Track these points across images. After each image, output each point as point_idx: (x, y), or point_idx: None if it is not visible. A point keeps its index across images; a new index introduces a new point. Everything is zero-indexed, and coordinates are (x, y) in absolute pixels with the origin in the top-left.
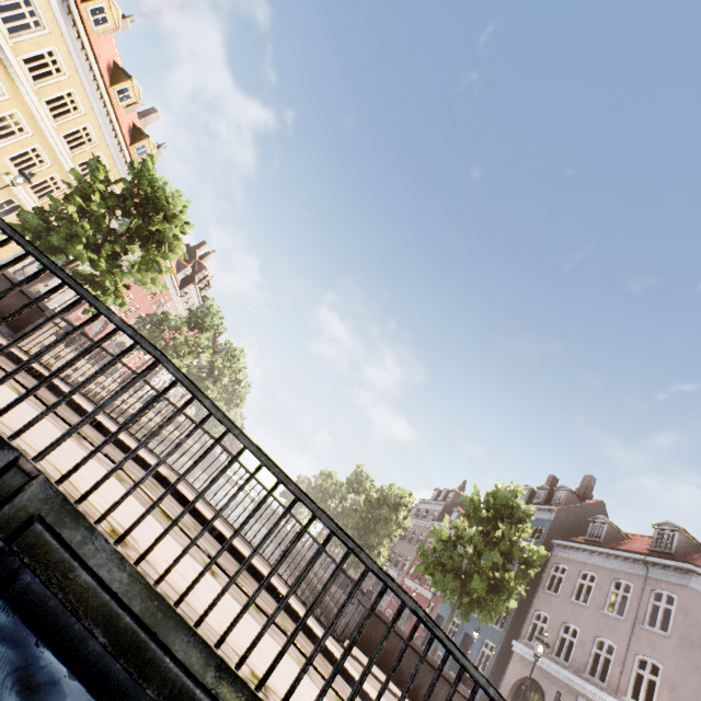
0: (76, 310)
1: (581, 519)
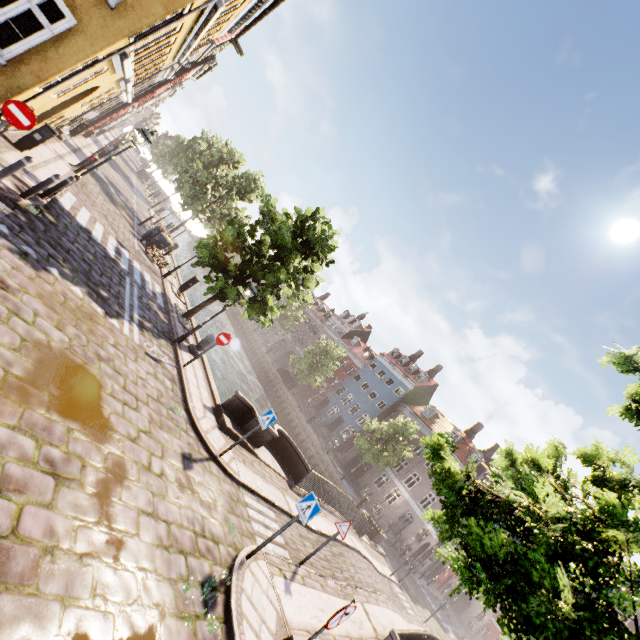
0: (103, 119)
1: (423, 391)
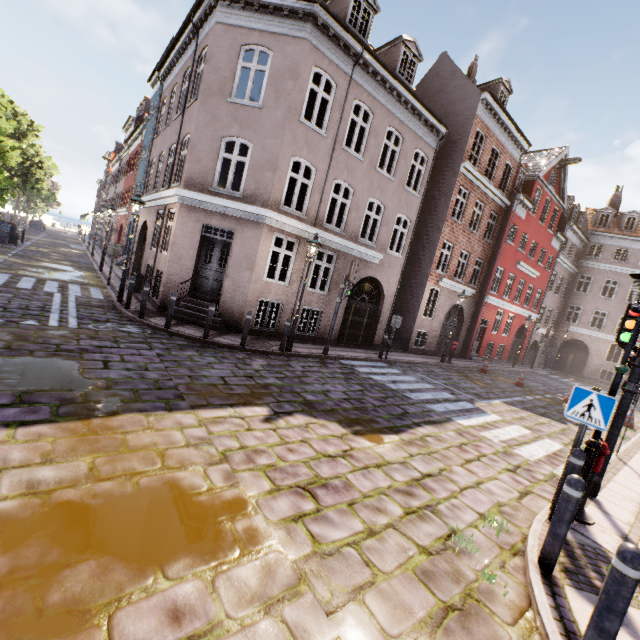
0: None
1: None
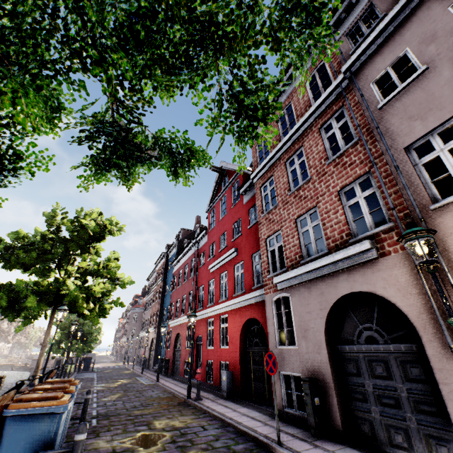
0: None
1: None
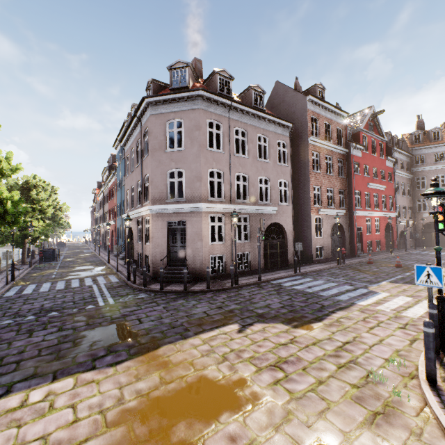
0: None
1: None
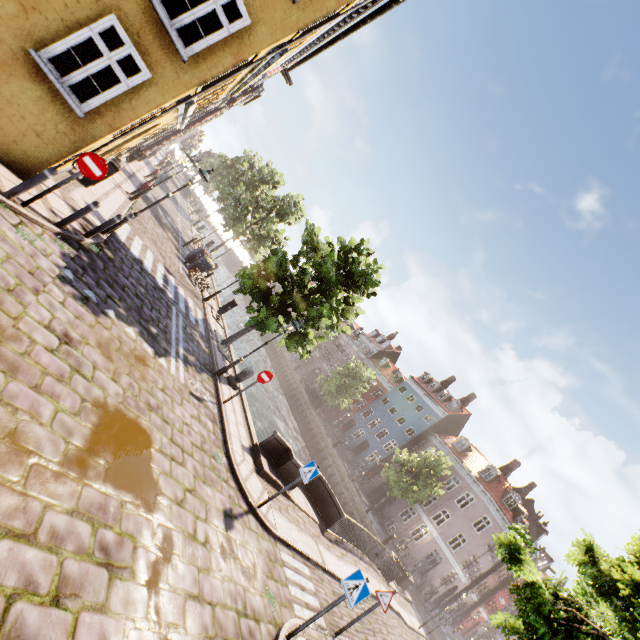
0: (156, 145)
1: (454, 420)
